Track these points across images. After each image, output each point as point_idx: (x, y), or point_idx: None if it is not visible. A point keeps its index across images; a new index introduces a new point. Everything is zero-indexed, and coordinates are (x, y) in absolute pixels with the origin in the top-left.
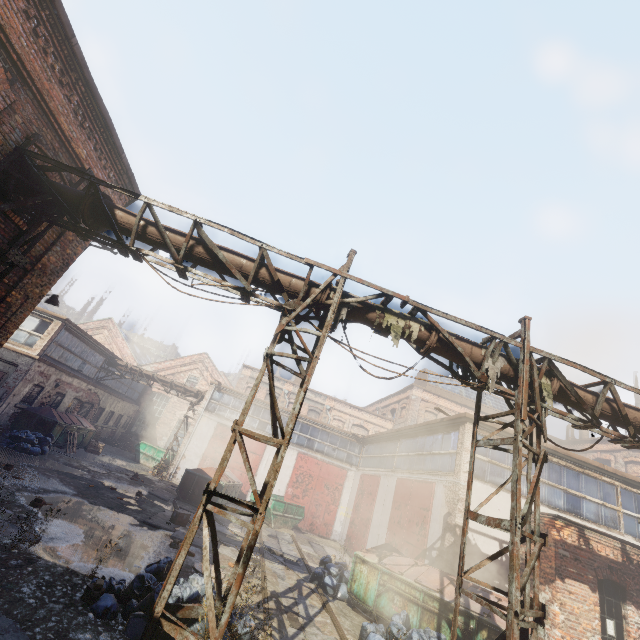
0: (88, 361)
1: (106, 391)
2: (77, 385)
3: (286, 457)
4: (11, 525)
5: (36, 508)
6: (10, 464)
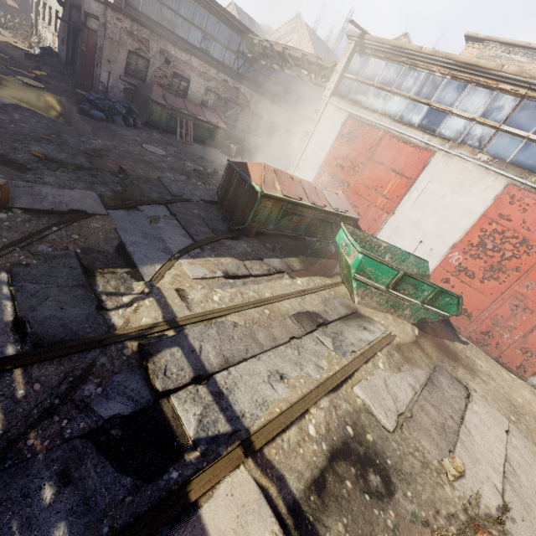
0: (211, 35)
1: (253, 90)
2: (201, 69)
3: (469, 190)
4: None
5: None
6: None
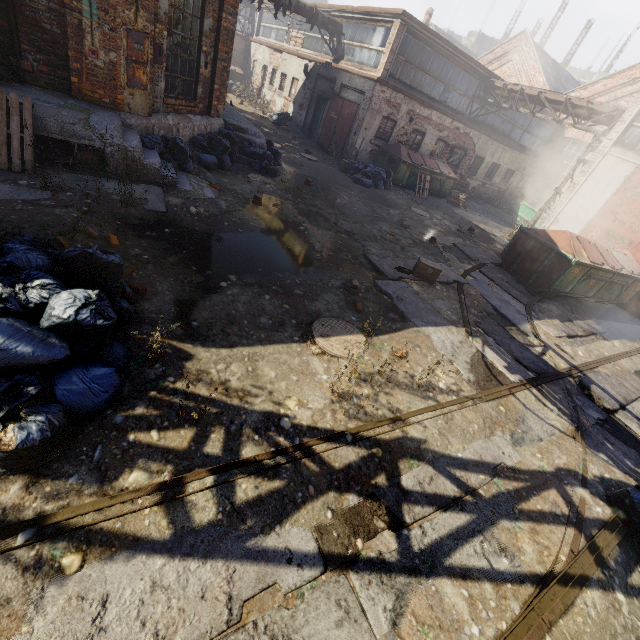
0: (452, 86)
1: (482, 132)
2: (438, 121)
3: None
4: (160, 194)
5: (254, 205)
6: (308, 180)
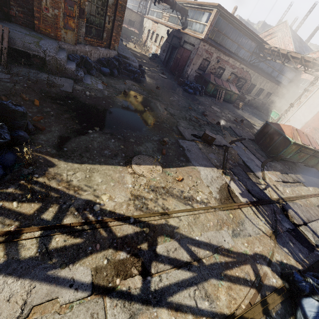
0: (241, 46)
1: (255, 71)
2: (232, 63)
3: None
4: (71, 83)
5: (123, 95)
6: (158, 86)
